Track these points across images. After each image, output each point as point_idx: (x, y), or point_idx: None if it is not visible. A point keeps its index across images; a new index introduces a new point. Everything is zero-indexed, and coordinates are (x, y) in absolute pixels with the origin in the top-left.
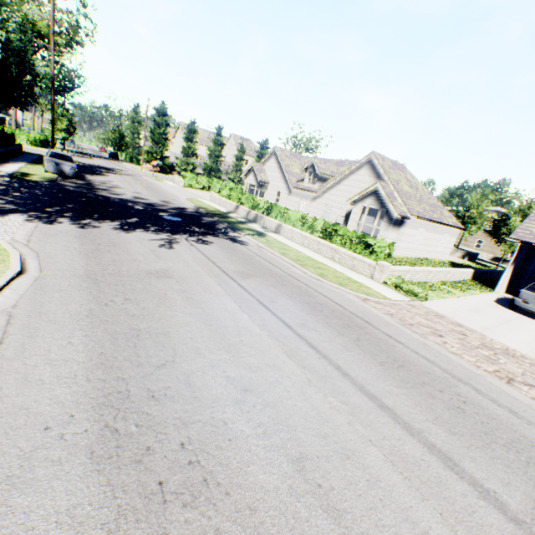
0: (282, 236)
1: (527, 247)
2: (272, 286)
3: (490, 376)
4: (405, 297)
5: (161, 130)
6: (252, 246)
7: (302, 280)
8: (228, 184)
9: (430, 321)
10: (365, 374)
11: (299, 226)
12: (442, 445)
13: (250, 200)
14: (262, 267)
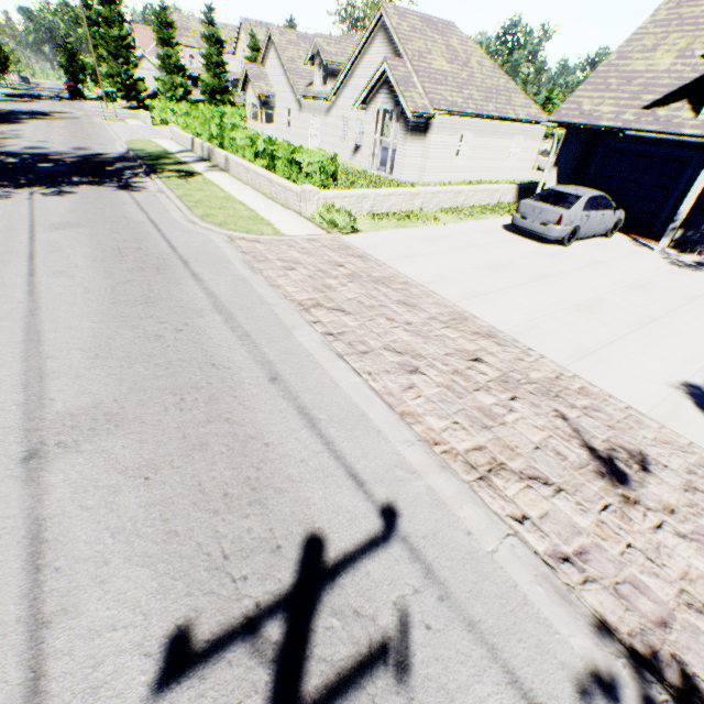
0: (231, 174)
1: (581, 133)
2: (90, 235)
3: (287, 305)
4: (319, 231)
5: (115, 32)
6: (149, 192)
7: (163, 225)
8: (224, 110)
9: (309, 255)
10: (68, 313)
11: (248, 154)
12: (55, 368)
13: (205, 127)
14: (118, 215)
